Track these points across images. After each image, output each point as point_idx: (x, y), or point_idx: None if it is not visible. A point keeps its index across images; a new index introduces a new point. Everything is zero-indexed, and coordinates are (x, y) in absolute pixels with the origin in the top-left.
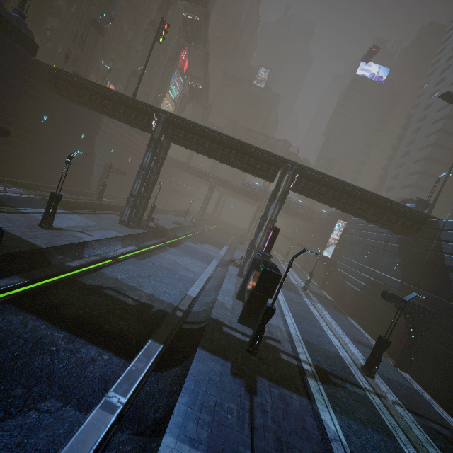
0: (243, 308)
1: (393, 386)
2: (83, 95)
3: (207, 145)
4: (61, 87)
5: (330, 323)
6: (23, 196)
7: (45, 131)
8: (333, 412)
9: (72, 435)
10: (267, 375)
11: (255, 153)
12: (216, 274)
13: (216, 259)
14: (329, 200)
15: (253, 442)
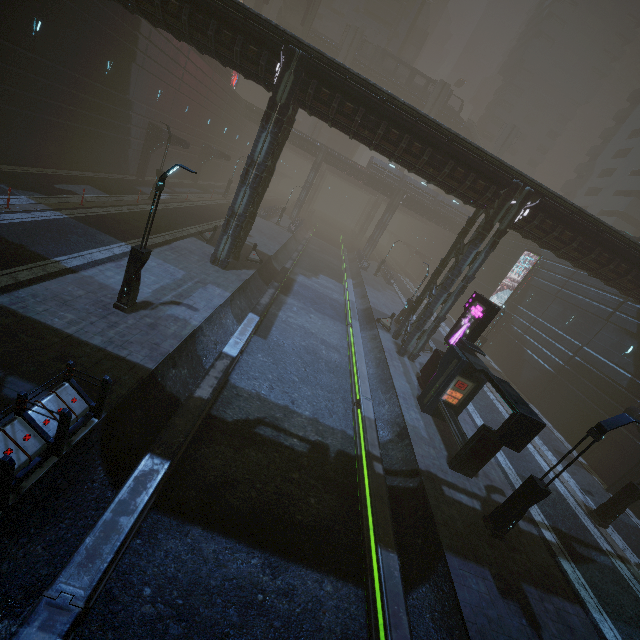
0: (463, 453)
1: (622, 532)
2: None
3: (381, 131)
4: None
5: None
6: (44, 217)
7: (40, 56)
8: (609, 619)
9: None
10: (528, 576)
11: (470, 158)
12: (363, 347)
13: (354, 315)
14: (567, 251)
15: None
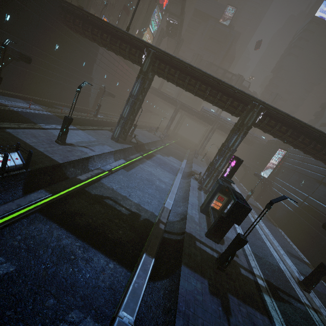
0: (212, 227)
1: (323, 299)
2: (87, 28)
3: (187, 80)
4: (70, 19)
5: (267, 235)
6: (43, 113)
7: (57, 58)
8: None
9: None
10: (235, 292)
11: (228, 91)
12: (181, 185)
13: (180, 172)
14: (286, 138)
15: None
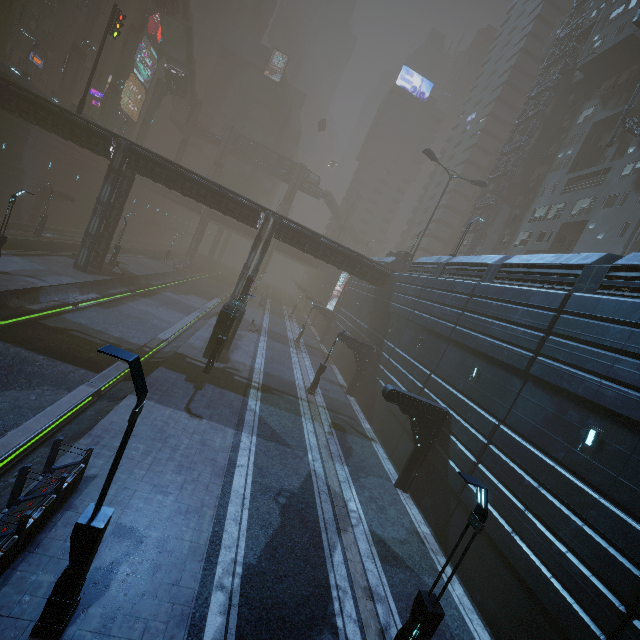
0: (207, 345)
1: (329, 400)
2: (8, 101)
3: (179, 183)
4: None
5: (305, 366)
6: None
7: None
8: (260, 402)
9: (71, 392)
10: (216, 384)
11: (234, 198)
12: (196, 326)
13: (200, 311)
14: (309, 251)
15: (189, 404)
